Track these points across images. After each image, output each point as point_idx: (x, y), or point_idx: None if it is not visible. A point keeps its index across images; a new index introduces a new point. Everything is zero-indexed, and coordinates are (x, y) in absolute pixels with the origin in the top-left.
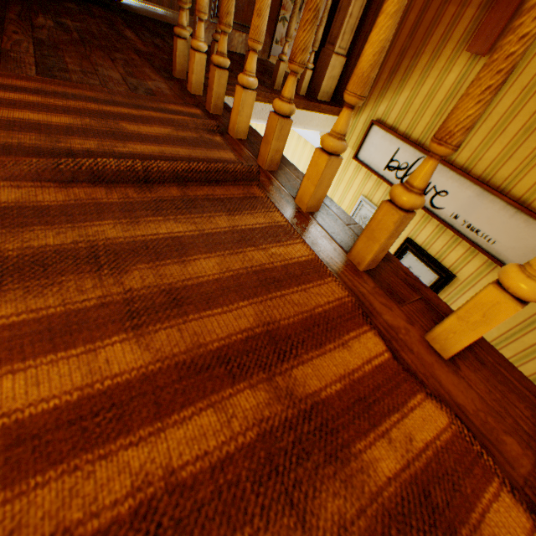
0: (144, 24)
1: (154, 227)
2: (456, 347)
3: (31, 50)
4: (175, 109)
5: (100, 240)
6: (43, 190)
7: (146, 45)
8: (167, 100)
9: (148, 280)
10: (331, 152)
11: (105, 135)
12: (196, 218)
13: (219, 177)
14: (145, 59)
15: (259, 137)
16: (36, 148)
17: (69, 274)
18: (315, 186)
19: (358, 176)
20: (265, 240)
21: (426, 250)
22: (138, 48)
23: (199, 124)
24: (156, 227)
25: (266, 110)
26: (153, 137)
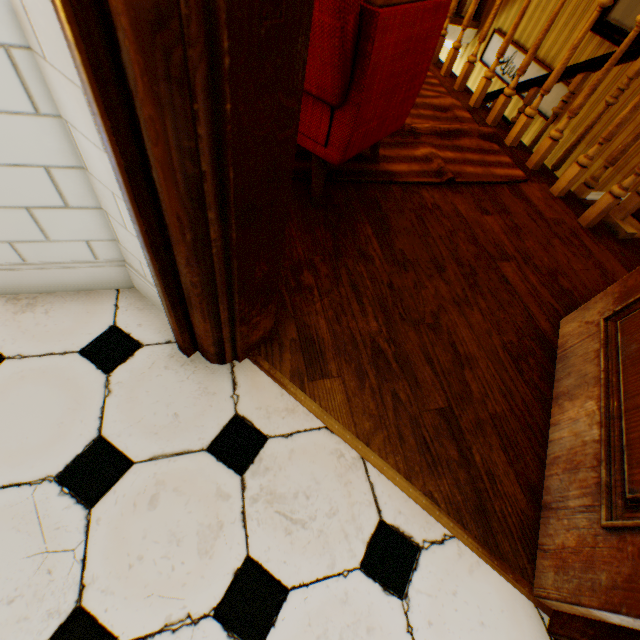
0: None
1: None
2: (444, 72)
3: None
4: None
5: None
6: None
7: None
8: None
9: None
10: None
11: None
12: None
13: None
14: None
15: None
16: None
17: None
18: None
19: (480, 75)
20: None
21: (508, 120)
22: None
23: None
24: None
25: None
26: None
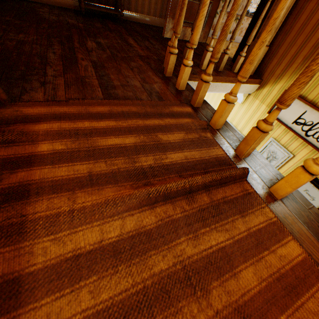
0: (135, 29)
1: (207, 239)
2: None
3: (93, 73)
4: (177, 110)
5: (185, 259)
6: (143, 214)
7: (142, 49)
8: (170, 102)
9: (223, 299)
10: (313, 174)
11: (154, 148)
12: (225, 224)
13: (226, 180)
14: (146, 63)
15: (226, 124)
16: (126, 171)
17: (181, 298)
18: (292, 188)
19: None
20: (270, 241)
21: None
22: (139, 54)
23: (197, 125)
24: (208, 238)
25: (213, 86)
26: (177, 144)
